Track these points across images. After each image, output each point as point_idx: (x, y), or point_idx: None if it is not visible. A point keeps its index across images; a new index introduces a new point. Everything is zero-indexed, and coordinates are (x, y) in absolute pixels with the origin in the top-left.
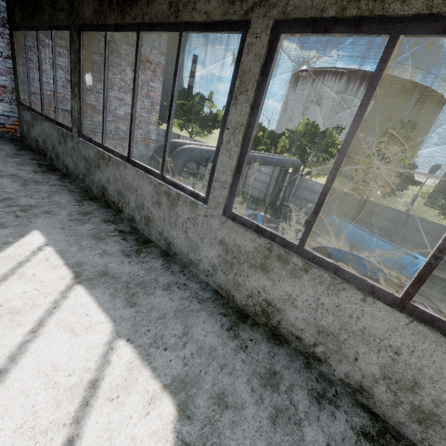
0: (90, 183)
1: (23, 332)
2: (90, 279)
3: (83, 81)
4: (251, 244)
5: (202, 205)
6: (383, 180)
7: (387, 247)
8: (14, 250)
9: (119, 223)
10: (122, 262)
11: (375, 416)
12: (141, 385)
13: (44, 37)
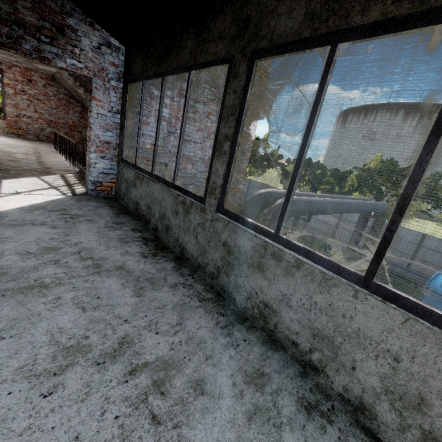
0: (229, 286)
1: None
2: None
3: (240, 133)
4: None
5: None
6: None
7: None
8: None
9: (331, 412)
10: None
11: None
12: None
13: (154, 89)
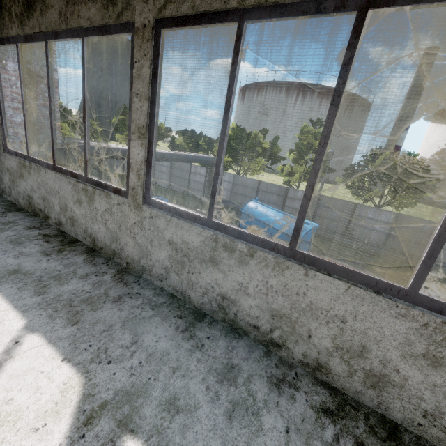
0: None
1: None
2: None
3: None
4: (15, 164)
5: None
6: (306, 171)
7: (289, 219)
8: None
9: None
10: None
11: (63, 233)
12: None
13: None
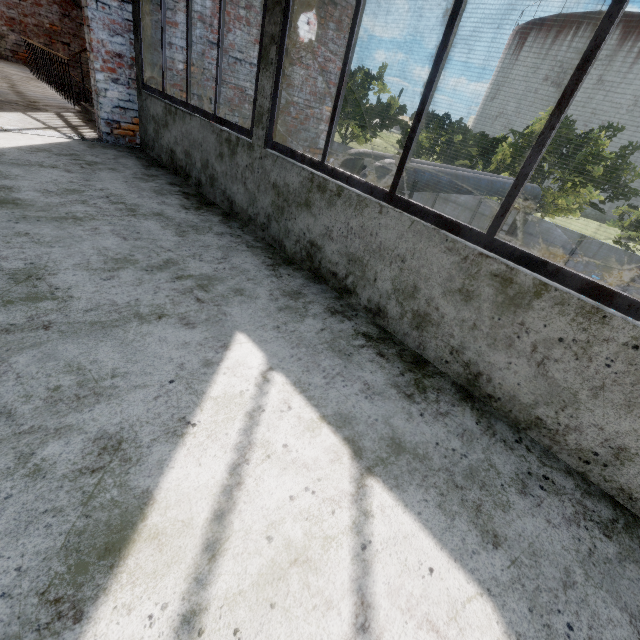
0: (280, 233)
1: (343, 627)
2: (382, 462)
3: (289, 32)
4: None
5: (627, 322)
6: None
7: None
8: (227, 381)
9: (353, 316)
10: (409, 414)
11: None
12: None
13: None
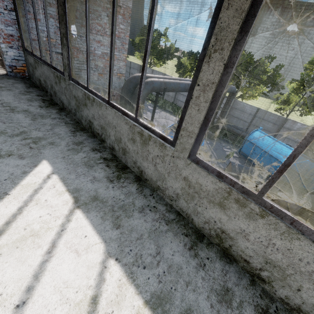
0: (80, 117)
1: (42, 252)
2: (85, 204)
3: (69, 32)
4: (212, 186)
5: (170, 148)
6: (303, 102)
7: (301, 158)
8: (30, 179)
9: (103, 151)
10: (107, 187)
11: None
12: (129, 300)
13: None
